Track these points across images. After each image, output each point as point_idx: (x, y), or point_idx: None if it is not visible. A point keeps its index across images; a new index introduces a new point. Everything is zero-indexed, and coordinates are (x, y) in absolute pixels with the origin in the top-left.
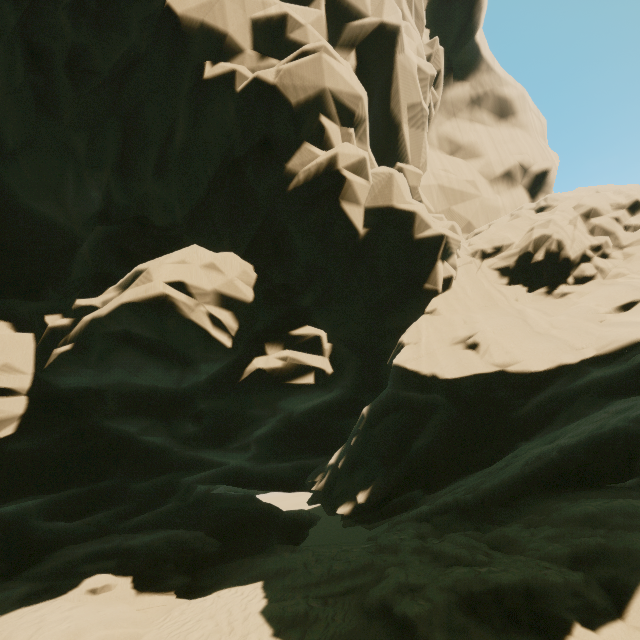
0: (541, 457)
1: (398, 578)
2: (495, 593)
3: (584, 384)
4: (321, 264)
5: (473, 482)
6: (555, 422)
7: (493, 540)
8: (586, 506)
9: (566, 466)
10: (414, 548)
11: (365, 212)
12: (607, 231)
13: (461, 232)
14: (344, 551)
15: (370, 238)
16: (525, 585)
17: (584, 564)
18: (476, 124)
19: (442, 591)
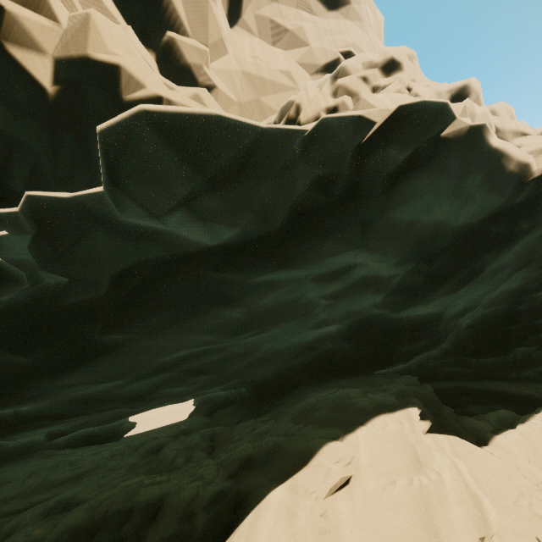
0: (313, 348)
1: (67, 494)
2: (128, 513)
3: (187, 254)
4: (18, 136)
5: (197, 380)
6: (159, 307)
7: (223, 437)
8: (311, 398)
9: (335, 356)
10: (149, 449)
11: (56, 65)
12: (351, 92)
13: (214, 105)
14: (94, 454)
15: (65, 99)
16: (161, 502)
17: (249, 469)
18: (302, 13)
19: (82, 512)
